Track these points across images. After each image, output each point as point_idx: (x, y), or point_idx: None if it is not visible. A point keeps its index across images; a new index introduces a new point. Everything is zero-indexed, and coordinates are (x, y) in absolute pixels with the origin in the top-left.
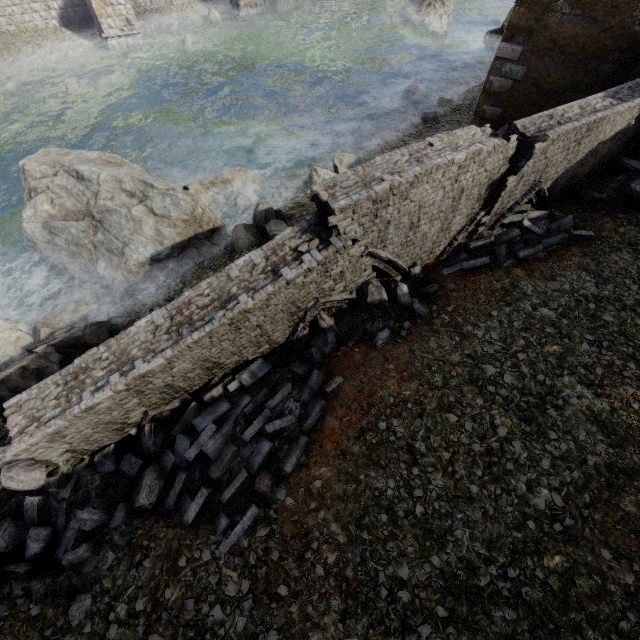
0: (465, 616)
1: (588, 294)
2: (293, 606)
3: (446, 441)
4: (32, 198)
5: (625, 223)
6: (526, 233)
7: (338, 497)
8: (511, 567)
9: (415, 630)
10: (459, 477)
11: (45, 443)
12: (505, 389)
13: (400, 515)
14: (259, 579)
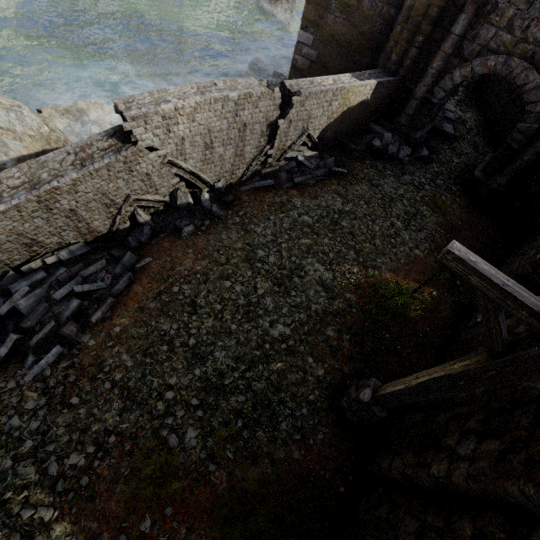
0: (211, 402)
1: (336, 209)
2: (81, 409)
3: (220, 297)
4: None
5: (369, 167)
6: (302, 166)
7: (132, 337)
8: (248, 371)
9: (174, 414)
10: (225, 320)
11: None
12: (269, 266)
13: (177, 345)
14: (56, 396)
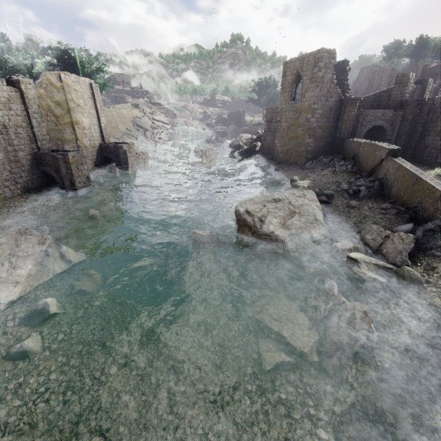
0: None
1: None
2: None
3: None
4: (264, 221)
5: None
6: None
7: None
8: None
9: None
10: None
11: None
12: None
13: None
14: None
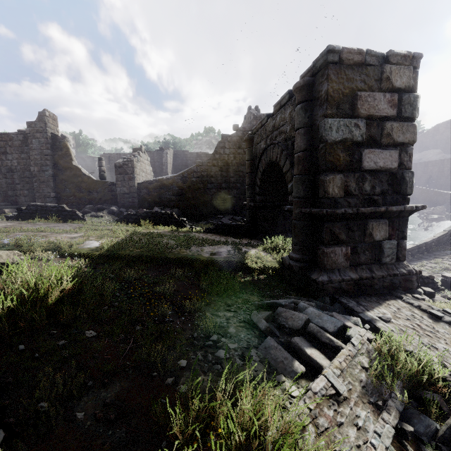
0: None
1: None
2: None
3: None
4: None
5: None
6: None
7: None
8: None
9: None
10: None
11: None
12: None
13: None
14: None
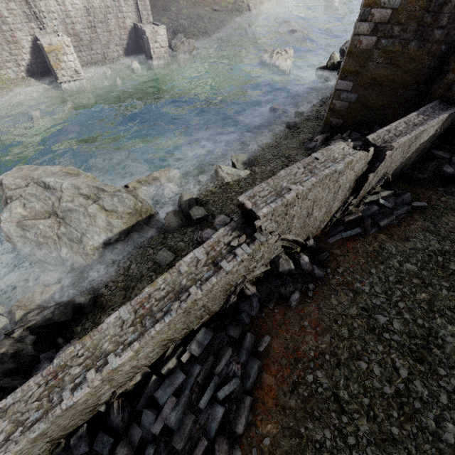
0: None
1: (435, 249)
2: None
3: (363, 388)
4: (8, 204)
5: (444, 194)
6: (382, 207)
7: (286, 453)
8: None
9: None
10: (380, 420)
11: (28, 445)
12: (396, 334)
13: None
14: None
